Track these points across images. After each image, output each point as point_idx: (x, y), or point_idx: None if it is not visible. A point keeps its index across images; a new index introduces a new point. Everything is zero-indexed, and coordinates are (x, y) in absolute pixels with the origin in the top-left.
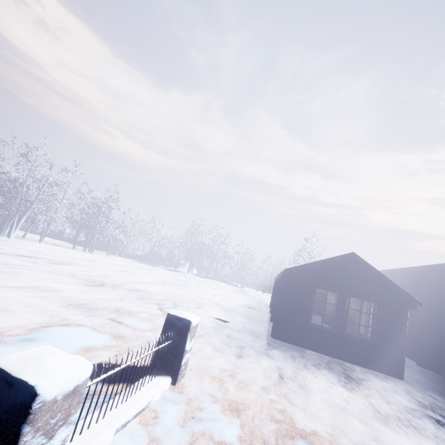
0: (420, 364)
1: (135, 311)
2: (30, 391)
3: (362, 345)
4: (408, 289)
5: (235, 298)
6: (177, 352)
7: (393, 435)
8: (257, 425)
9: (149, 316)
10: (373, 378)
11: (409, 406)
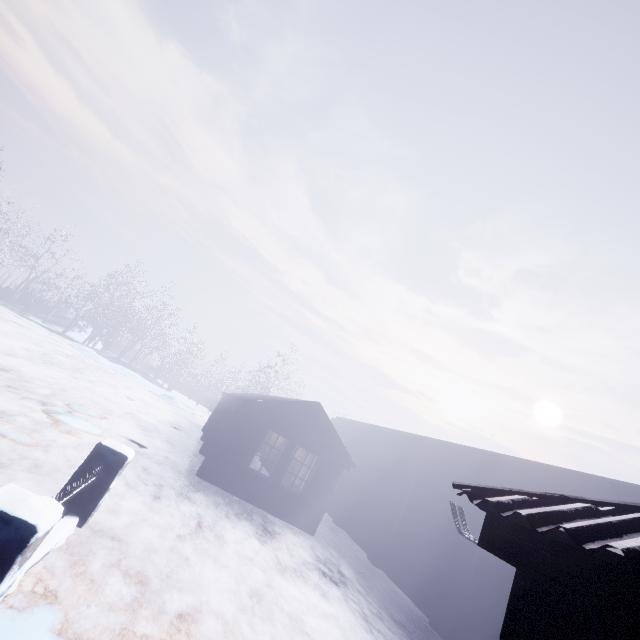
0: (335, 521)
1: (6, 411)
2: (32, 529)
3: (291, 498)
4: (355, 445)
5: (157, 408)
6: (98, 490)
7: (284, 583)
8: (169, 572)
9: (30, 424)
10: (288, 532)
11: (308, 560)
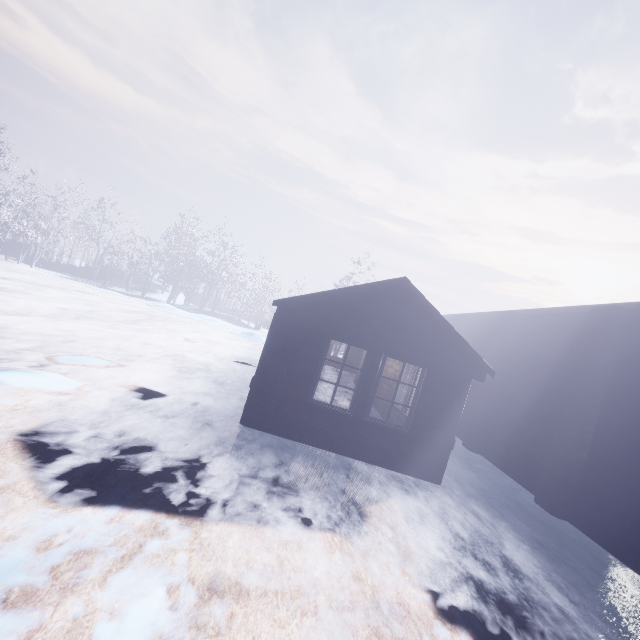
0: (467, 446)
1: None
2: None
3: (391, 434)
4: (475, 344)
5: (227, 346)
6: None
7: None
8: None
9: None
10: (396, 491)
11: (438, 554)
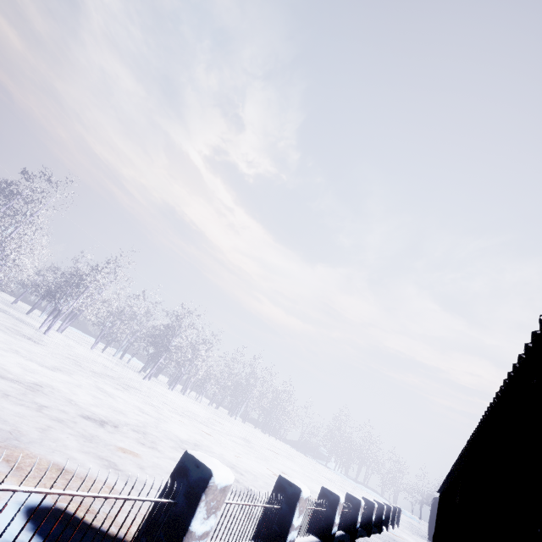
0: None
1: None
2: (396, 507)
3: None
4: None
5: None
6: (398, 517)
7: None
8: None
9: None
10: None
11: None
